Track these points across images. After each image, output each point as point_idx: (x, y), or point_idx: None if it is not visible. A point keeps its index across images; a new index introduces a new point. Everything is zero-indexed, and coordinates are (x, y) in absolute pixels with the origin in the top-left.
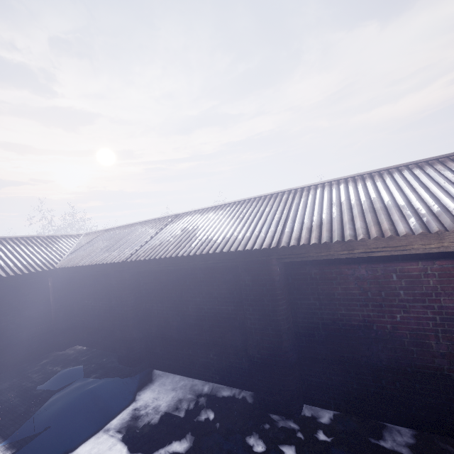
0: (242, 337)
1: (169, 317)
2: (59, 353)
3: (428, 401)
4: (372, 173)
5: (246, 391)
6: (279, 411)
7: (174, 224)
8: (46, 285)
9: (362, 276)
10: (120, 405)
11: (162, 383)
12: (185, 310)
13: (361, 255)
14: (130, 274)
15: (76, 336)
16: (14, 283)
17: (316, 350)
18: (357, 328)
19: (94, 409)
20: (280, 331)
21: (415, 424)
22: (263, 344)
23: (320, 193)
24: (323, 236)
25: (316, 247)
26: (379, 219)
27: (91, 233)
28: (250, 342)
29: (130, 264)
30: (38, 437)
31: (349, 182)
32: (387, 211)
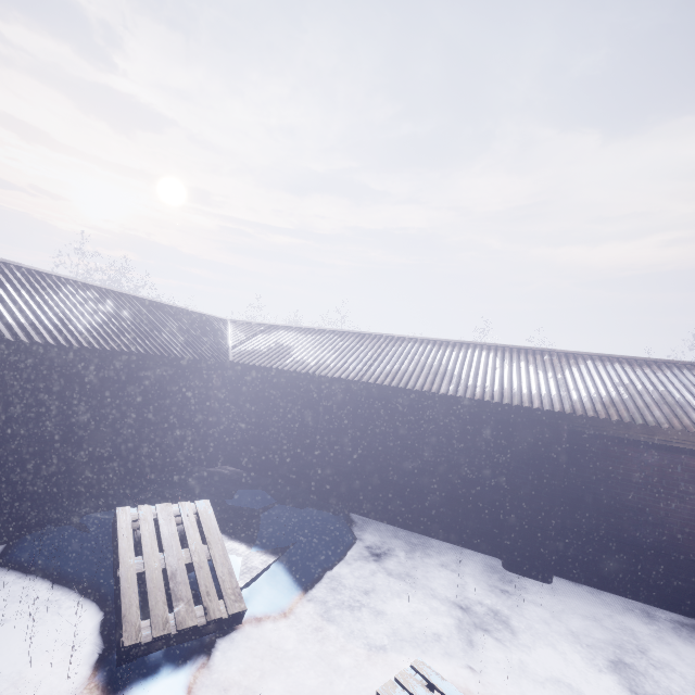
0: (492, 496)
1: (395, 457)
2: (209, 469)
3: (682, 584)
4: (648, 361)
5: (482, 554)
6: (533, 574)
7: (396, 349)
8: (210, 379)
9: (647, 461)
10: (349, 540)
11: (376, 529)
12: (420, 453)
13: (660, 442)
14: (356, 396)
15: (227, 453)
16: (194, 368)
17: (579, 523)
18: (630, 508)
19: (331, 536)
20: (555, 496)
21: (664, 604)
22: (531, 505)
23: (593, 366)
24: (624, 416)
25: (615, 424)
26: (677, 414)
27: (242, 322)
28: (513, 501)
29: (362, 385)
30: (291, 549)
31: (623, 364)
32: (682, 408)
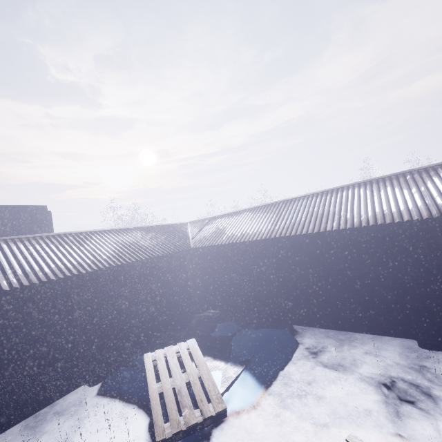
0: (393, 294)
1: (310, 282)
2: (200, 315)
3: None
4: None
5: (399, 338)
6: None
7: (291, 208)
8: (184, 262)
9: None
10: (293, 345)
11: (312, 333)
12: (327, 275)
13: None
14: (271, 248)
15: (208, 302)
16: (172, 259)
17: None
18: None
19: (279, 346)
20: None
21: None
22: (427, 296)
23: None
24: None
25: None
26: None
27: (195, 221)
28: (411, 295)
29: (272, 240)
30: (252, 360)
31: None
32: None
